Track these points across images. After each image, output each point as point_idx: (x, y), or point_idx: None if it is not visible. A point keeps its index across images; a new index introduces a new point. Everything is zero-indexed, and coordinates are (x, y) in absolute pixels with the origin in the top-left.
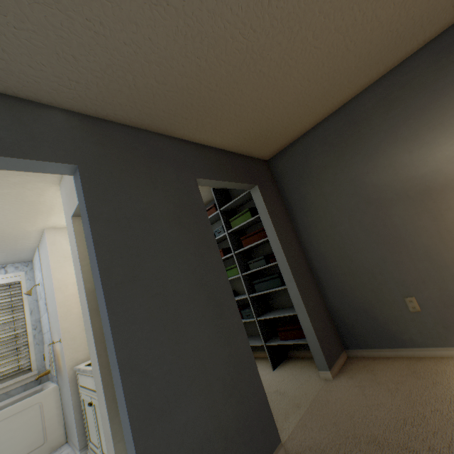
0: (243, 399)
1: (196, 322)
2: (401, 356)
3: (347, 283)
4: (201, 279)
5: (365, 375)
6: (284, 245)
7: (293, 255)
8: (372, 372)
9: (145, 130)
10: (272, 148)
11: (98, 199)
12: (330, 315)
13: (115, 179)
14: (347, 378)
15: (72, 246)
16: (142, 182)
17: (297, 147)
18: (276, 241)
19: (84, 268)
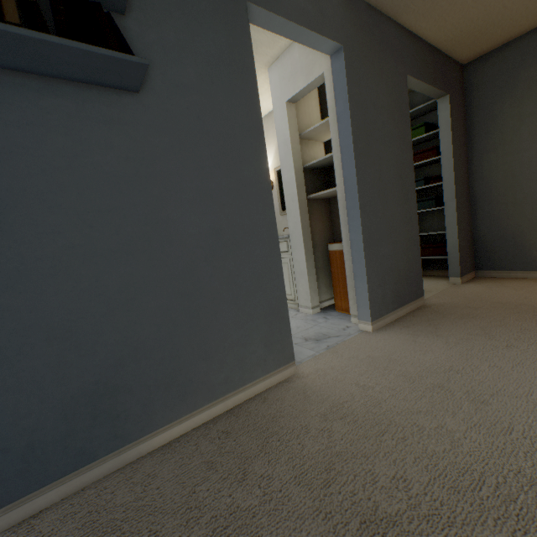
0: (410, 261)
1: (393, 200)
2: (531, 278)
3: (505, 212)
4: (399, 170)
5: (492, 284)
6: (456, 165)
7: (460, 177)
8: (500, 283)
9: (379, 11)
10: (479, 49)
11: (352, 82)
12: (472, 241)
13: (361, 65)
14: (475, 284)
15: (280, 131)
16: (375, 71)
17: (511, 51)
18: (449, 160)
19: (293, 151)
